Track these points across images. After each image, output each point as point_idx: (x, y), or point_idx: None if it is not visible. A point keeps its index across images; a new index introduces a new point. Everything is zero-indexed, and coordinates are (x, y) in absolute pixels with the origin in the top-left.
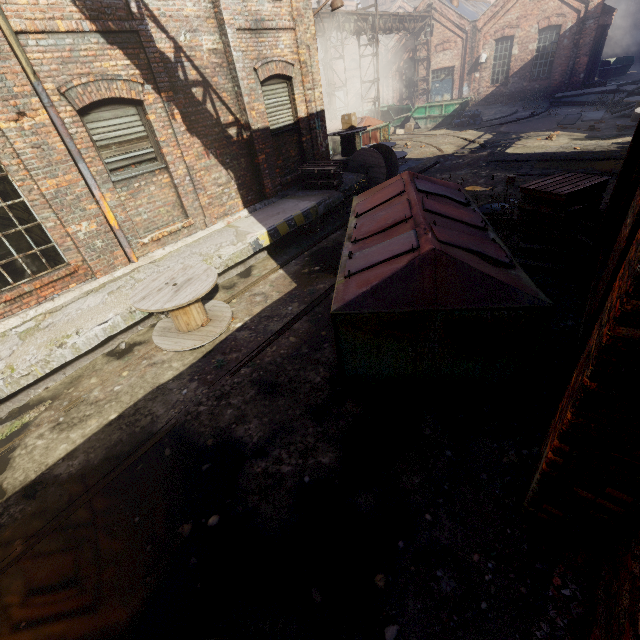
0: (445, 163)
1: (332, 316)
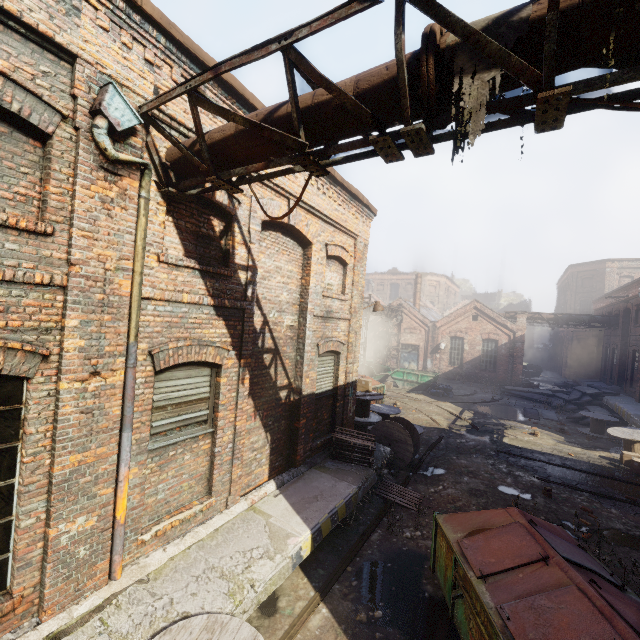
0: (449, 439)
1: None
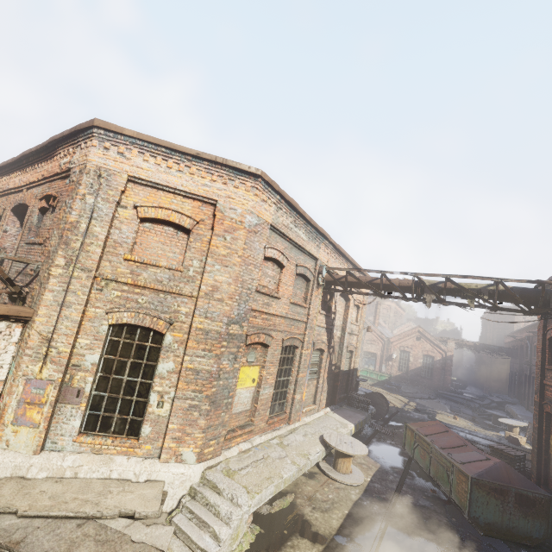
0: (403, 413)
1: (471, 478)
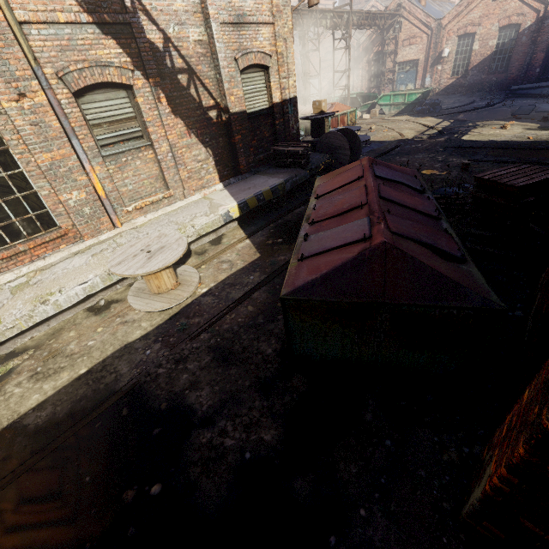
0: (405, 147)
1: (281, 300)
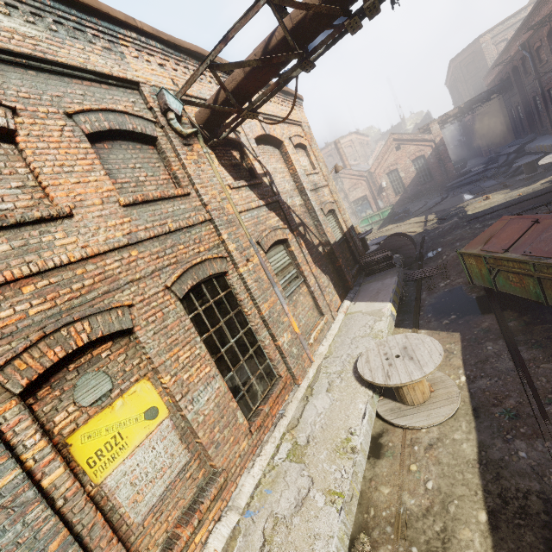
0: (430, 235)
1: None
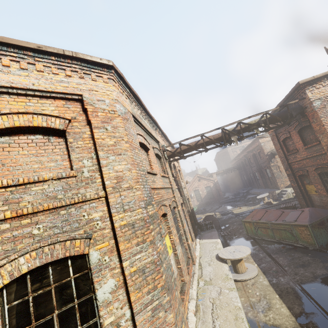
0: (220, 220)
1: (309, 225)
